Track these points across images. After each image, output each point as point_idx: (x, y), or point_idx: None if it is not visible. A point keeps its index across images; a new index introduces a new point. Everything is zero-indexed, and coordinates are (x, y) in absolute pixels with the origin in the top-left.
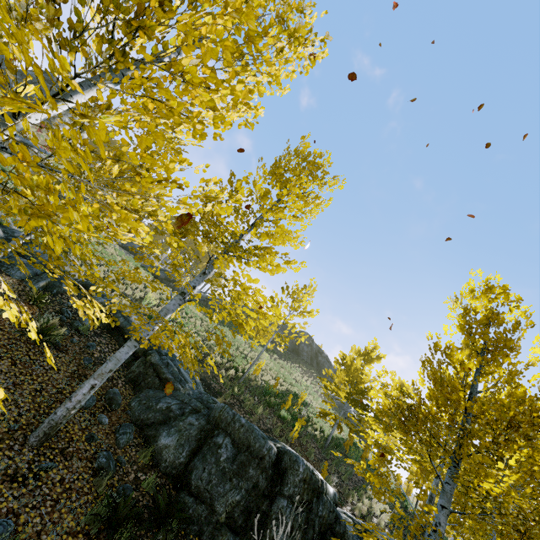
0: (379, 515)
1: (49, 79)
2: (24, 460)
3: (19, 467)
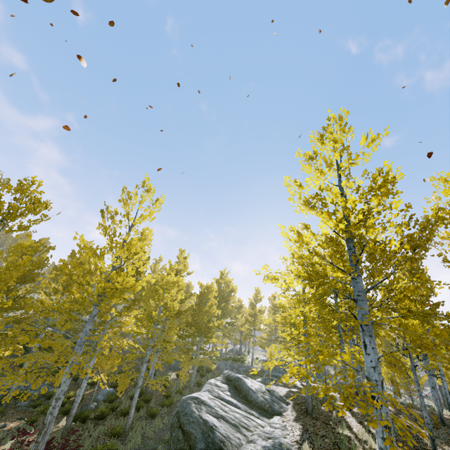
0: None
1: None
2: None
3: None
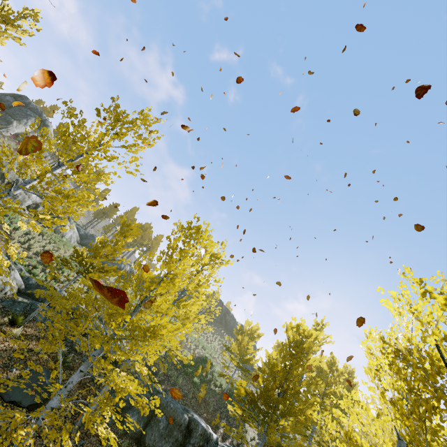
0: (249, 441)
1: (23, 102)
2: (73, 441)
3: (73, 445)
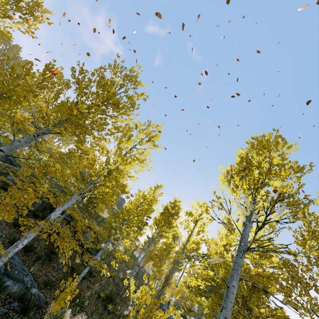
0: None
1: None
2: None
3: None
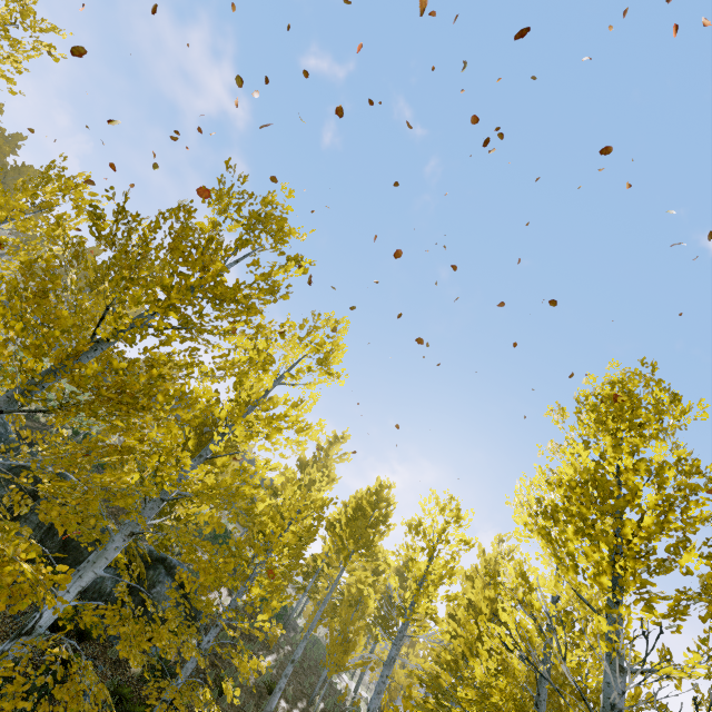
0: None
1: None
2: None
3: None
